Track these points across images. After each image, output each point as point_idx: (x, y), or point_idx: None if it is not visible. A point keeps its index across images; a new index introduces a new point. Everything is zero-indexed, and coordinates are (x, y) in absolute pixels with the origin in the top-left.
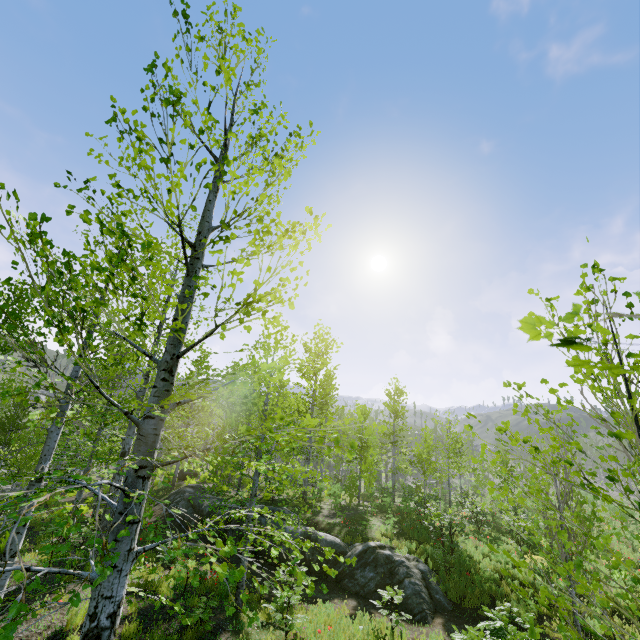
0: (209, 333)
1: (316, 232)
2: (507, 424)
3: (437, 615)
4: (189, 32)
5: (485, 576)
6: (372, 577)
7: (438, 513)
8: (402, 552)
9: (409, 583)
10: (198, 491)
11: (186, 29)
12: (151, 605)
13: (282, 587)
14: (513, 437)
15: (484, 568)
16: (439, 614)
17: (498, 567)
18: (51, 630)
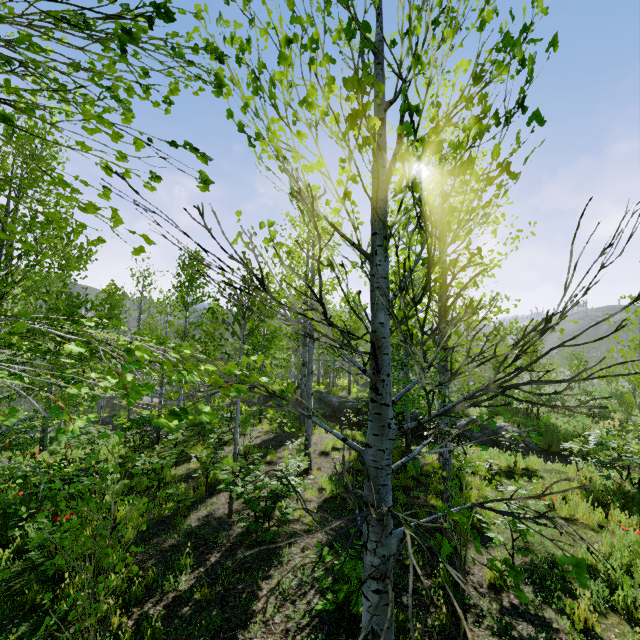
0: (467, 287)
1: (532, 233)
2: (629, 317)
3: (532, 454)
4: (437, 112)
5: (567, 433)
6: (480, 436)
7: (525, 396)
8: (499, 421)
9: (509, 437)
10: (319, 394)
11: (436, 111)
12: (358, 443)
13: (416, 443)
14: (632, 323)
15: (565, 429)
16: (533, 454)
17: (576, 429)
18: (318, 451)
